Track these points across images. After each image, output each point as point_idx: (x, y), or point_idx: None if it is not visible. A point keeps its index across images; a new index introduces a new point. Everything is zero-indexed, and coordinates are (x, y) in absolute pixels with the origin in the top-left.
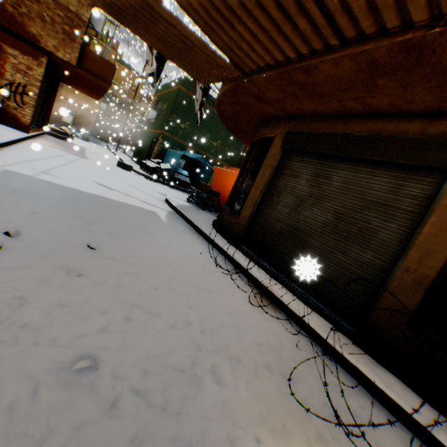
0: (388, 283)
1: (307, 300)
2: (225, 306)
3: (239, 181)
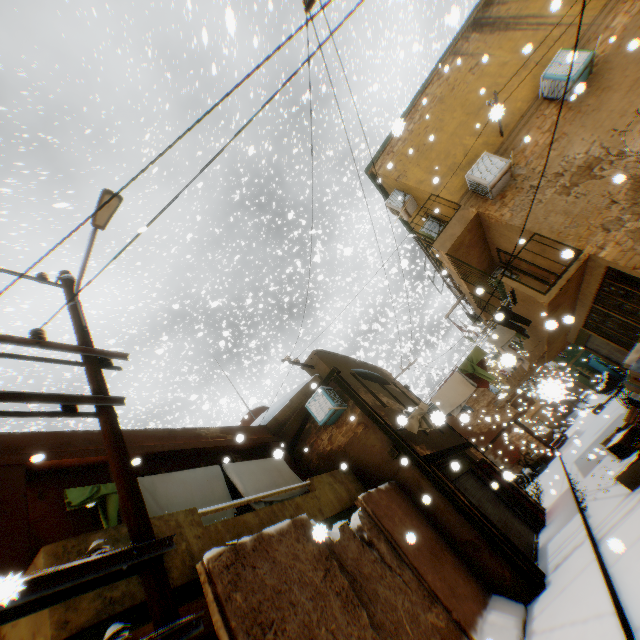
0: None
1: None
2: None
3: None
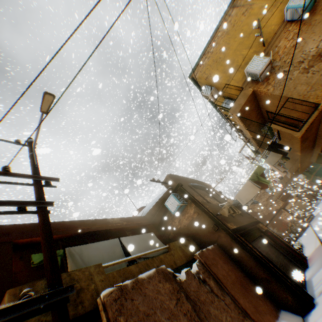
0: None
1: None
2: None
3: None
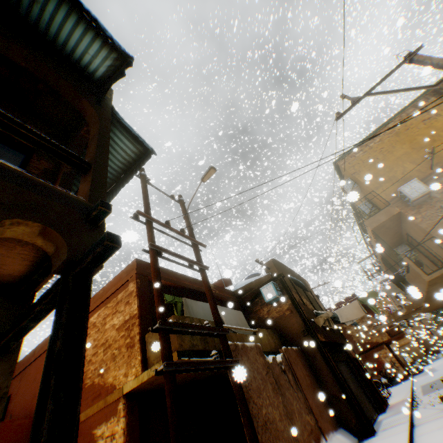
0: None
1: None
2: None
3: None
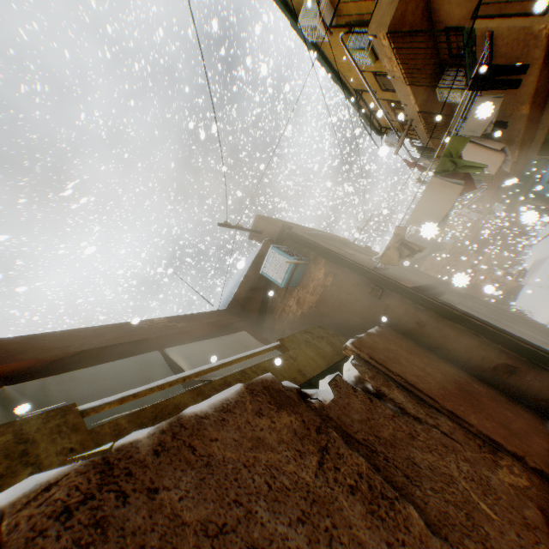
0: None
1: None
2: None
3: None
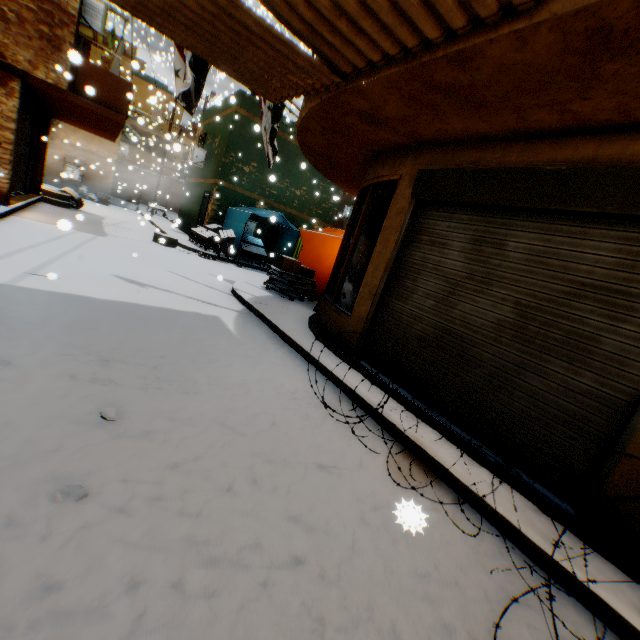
0: (631, 430)
1: (482, 456)
2: (352, 497)
3: (343, 253)
